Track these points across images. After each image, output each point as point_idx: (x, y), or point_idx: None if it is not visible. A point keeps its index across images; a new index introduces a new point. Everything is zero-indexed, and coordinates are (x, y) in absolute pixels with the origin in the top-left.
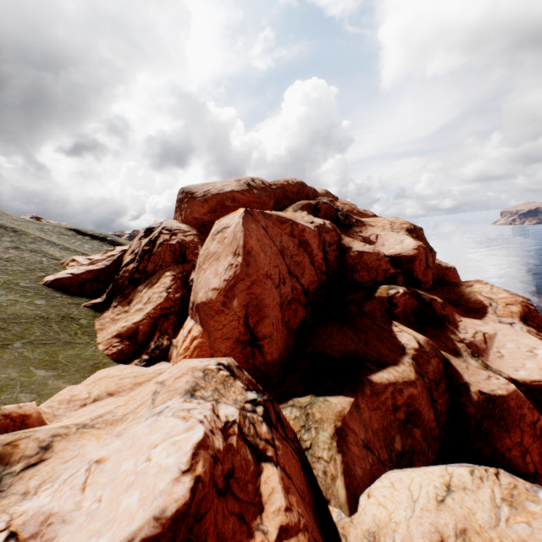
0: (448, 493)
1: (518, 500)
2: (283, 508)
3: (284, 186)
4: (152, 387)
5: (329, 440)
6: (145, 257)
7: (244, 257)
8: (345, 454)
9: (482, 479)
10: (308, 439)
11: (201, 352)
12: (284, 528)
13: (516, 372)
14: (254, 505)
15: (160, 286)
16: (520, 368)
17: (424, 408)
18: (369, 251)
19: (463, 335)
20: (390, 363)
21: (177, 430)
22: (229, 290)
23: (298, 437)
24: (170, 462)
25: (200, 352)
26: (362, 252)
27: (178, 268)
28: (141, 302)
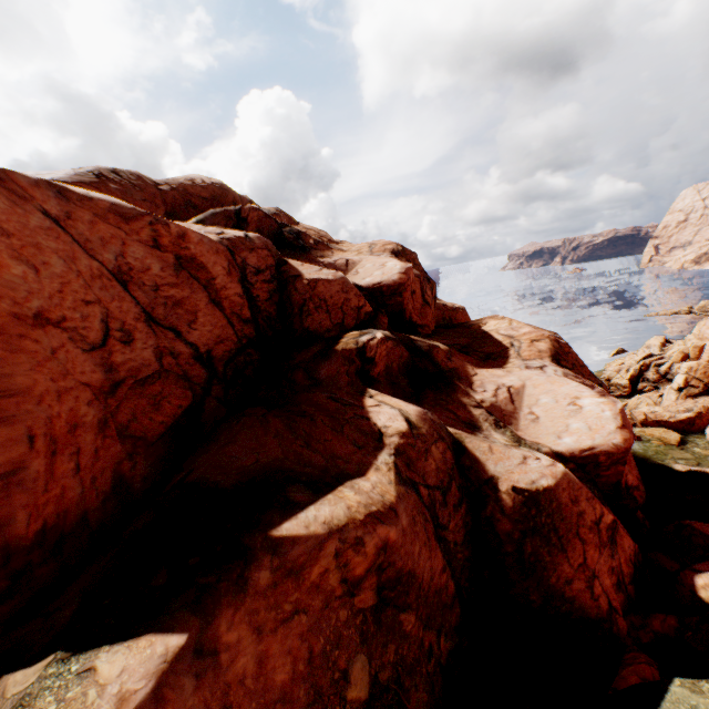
0: None
1: None
2: None
3: (184, 187)
4: None
5: None
6: None
7: None
8: None
9: None
10: None
11: None
12: None
13: (559, 440)
14: None
15: None
16: (564, 433)
17: (421, 558)
18: (328, 277)
19: (481, 396)
20: (351, 474)
21: None
22: None
23: None
24: None
25: None
26: (314, 280)
27: None
28: None
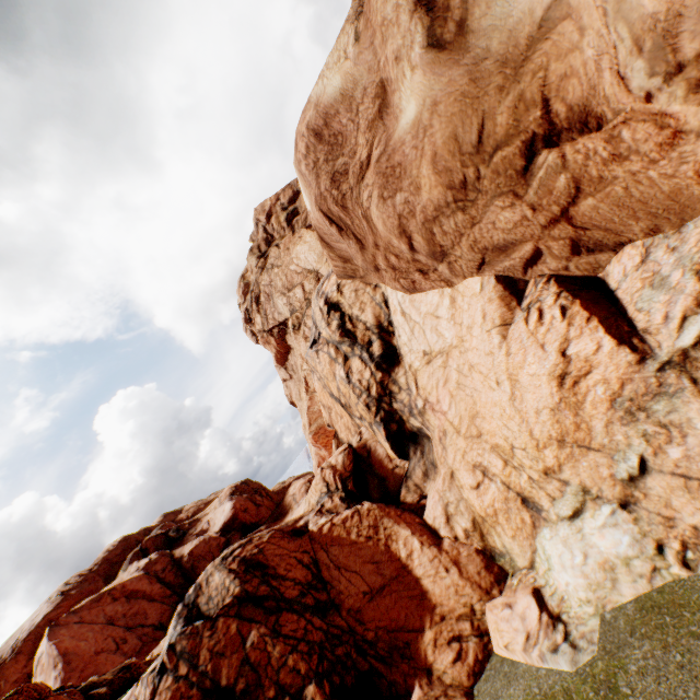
0: None
1: None
2: None
3: (106, 558)
4: None
5: None
6: None
7: (63, 661)
8: None
9: None
10: None
11: None
12: None
13: None
14: None
15: None
16: None
17: None
18: (197, 544)
19: None
20: None
21: None
22: None
23: None
24: None
25: None
26: (191, 551)
27: None
28: None
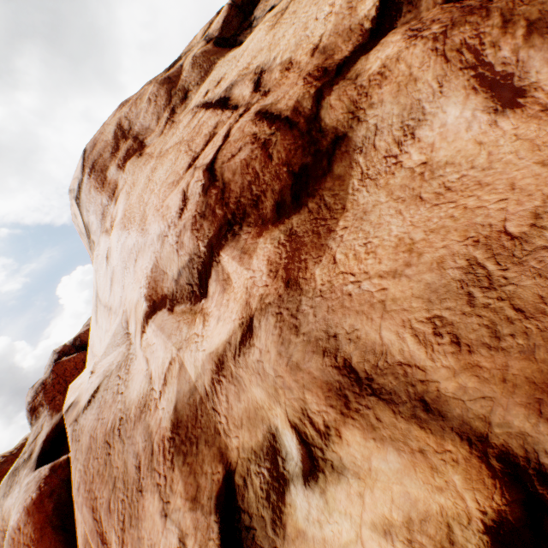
0: None
1: None
2: None
3: (24, 444)
4: None
5: None
6: None
7: None
8: None
9: None
10: None
11: None
12: None
13: None
14: None
15: None
16: None
17: None
18: None
19: None
20: None
21: None
22: None
23: None
24: None
25: None
26: None
27: None
28: None
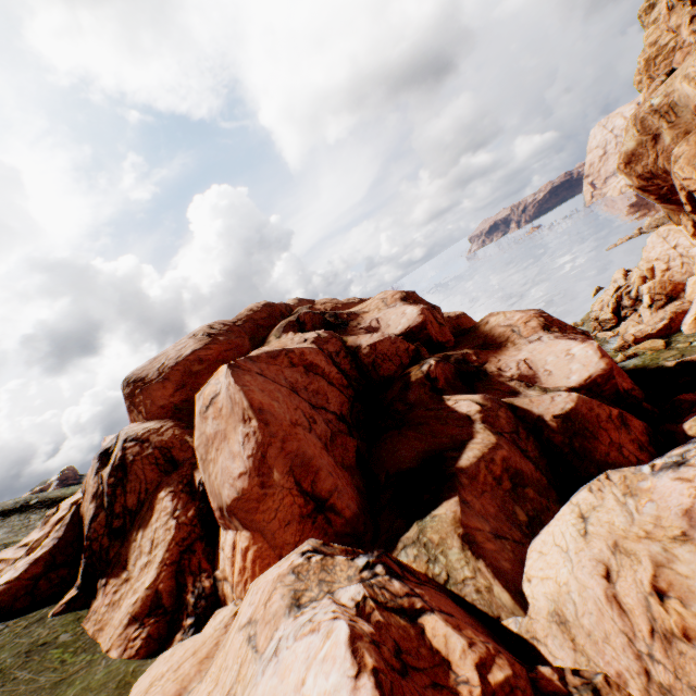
0: (585, 522)
1: (634, 487)
2: (466, 647)
3: (251, 317)
4: (240, 636)
5: (462, 554)
6: (117, 493)
7: (258, 418)
8: (484, 556)
9: (601, 490)
10: (441, 569)
11: (265, 561)
12: (479, 664)
13: (569, 380)
14: (439, 665)
15: (160, 516)
16: (570, 375)
17: (521, 463)
18: (380, 339)
19: (510, 373)
20: (467, 439)
21: (315, 647)
22: (260, 465)
23: (430, 576)
24: (335, 679)
25: (262, 563)
26: (373, 344)
27: (173, 480)
28: (143, 554)
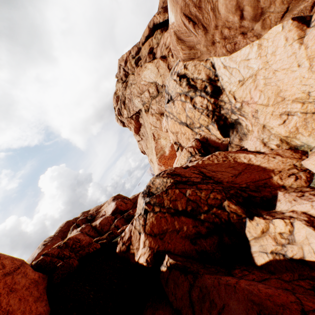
0: None
1: None
2: None
3: (60, 230)
4: None
5: None
6: None
7: None
8: None
9: None
10: None
11: None
12: None
13: None
14: None
15: None
16: None
17: None
18: (102, 219)
19: None
20: None
21: None
22: None
23: None
24: None
25: None
26: (100, 222)
27: None
28: None
